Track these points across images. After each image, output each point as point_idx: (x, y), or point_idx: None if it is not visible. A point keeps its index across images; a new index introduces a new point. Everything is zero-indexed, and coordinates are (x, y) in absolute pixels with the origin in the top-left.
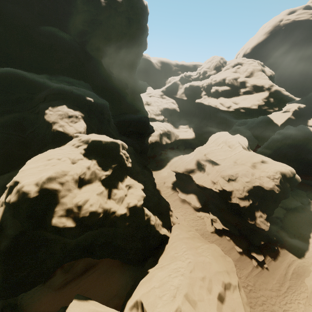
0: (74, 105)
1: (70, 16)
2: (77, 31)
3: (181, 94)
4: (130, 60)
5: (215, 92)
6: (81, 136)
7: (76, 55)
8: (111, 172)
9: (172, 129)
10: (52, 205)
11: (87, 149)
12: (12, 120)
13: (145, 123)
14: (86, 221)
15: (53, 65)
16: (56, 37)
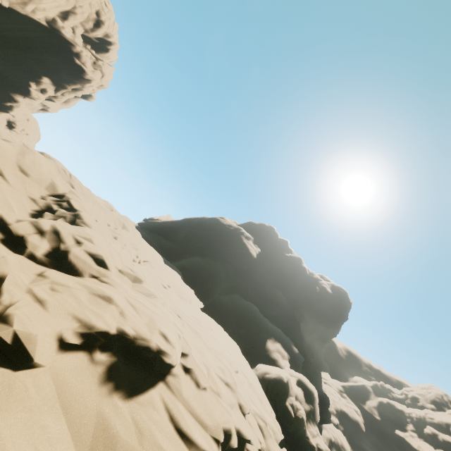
0: (284, 346)
1: (289, 286)
2: (291, 297)
3: (372, 407)
4: (323, 335)
5: (431, 435)
6: (292, 370)
7: (285, 312)
8: (309, 409)
9: (349, 448)
10: (286, 394)
11: (297, 381)
12: (246, 333)
13: (324, 402)
14: (298, 420)
15: (266, 309)
16: (280, 297)
